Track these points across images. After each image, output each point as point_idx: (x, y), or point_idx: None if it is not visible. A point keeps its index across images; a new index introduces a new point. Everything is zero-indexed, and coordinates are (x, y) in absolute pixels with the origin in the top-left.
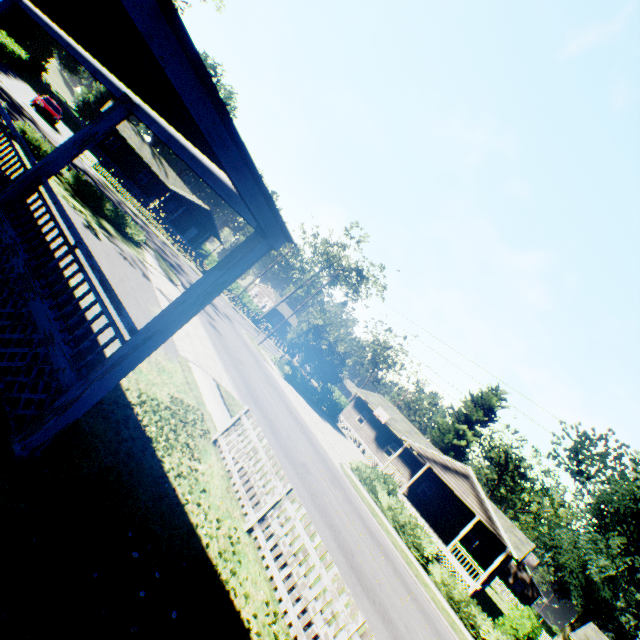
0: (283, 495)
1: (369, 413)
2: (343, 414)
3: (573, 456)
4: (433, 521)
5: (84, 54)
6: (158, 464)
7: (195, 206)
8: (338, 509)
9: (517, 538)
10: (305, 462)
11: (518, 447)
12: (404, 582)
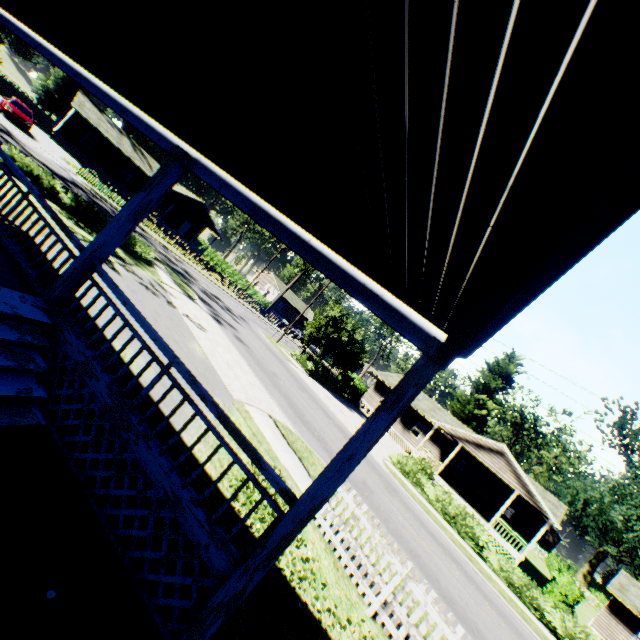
0: (404, 575)
1: None
2: (365, 398)
3: (619, 433)
4: (468, 495)
5: (101, 86)
6: (279, 575)
7: (186, 199)
8: (406, 525)
9: (550, 503)
10: (363, 479)
11: (533, 407)
12: (477, 585)
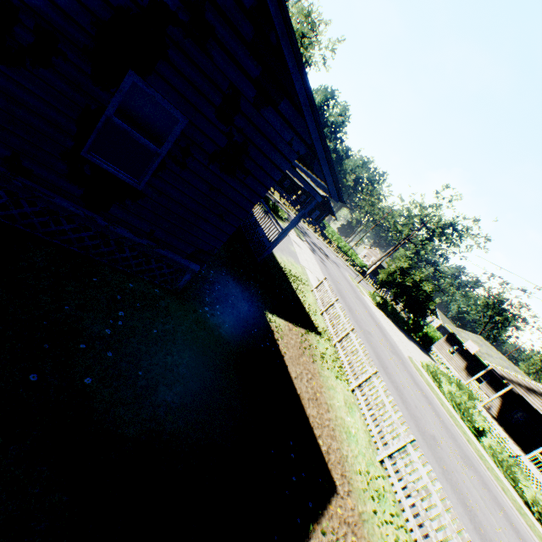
0: (334, 301)
1: (460, 346)
2: (435, 346)
3: None
4: (524, 445)
5: None
6: (290, 282)
7: None
8: (388, 357)
9: None
10: (370, 332)
11: None
12: (435, 411)
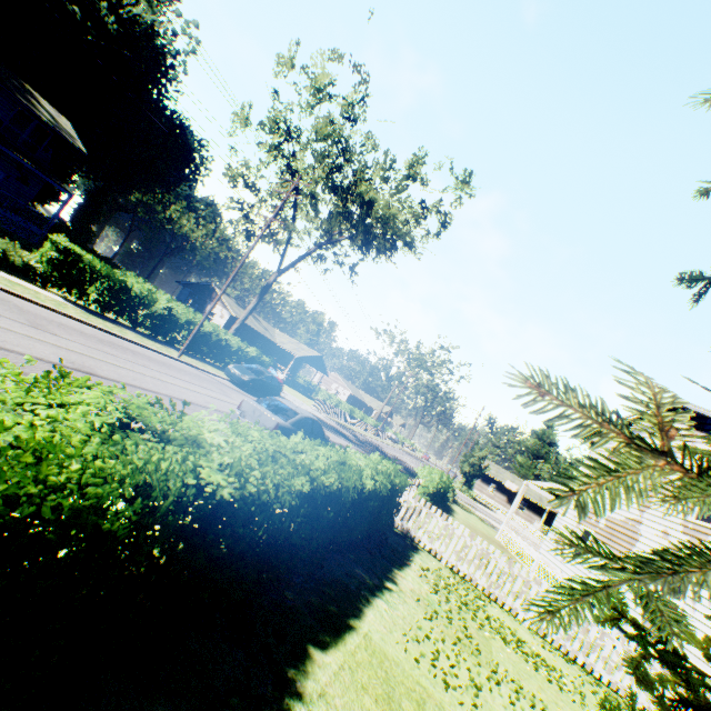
0: None
1: (496, 483)
2: (475, 488)
3: None
4: None
5: None
6: None
7: (310, 357)
8: None
9: None
10: None
11: None
12: None
